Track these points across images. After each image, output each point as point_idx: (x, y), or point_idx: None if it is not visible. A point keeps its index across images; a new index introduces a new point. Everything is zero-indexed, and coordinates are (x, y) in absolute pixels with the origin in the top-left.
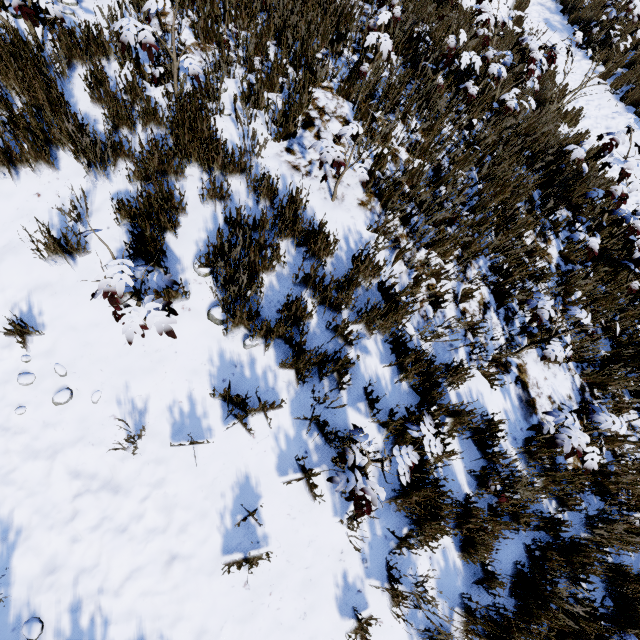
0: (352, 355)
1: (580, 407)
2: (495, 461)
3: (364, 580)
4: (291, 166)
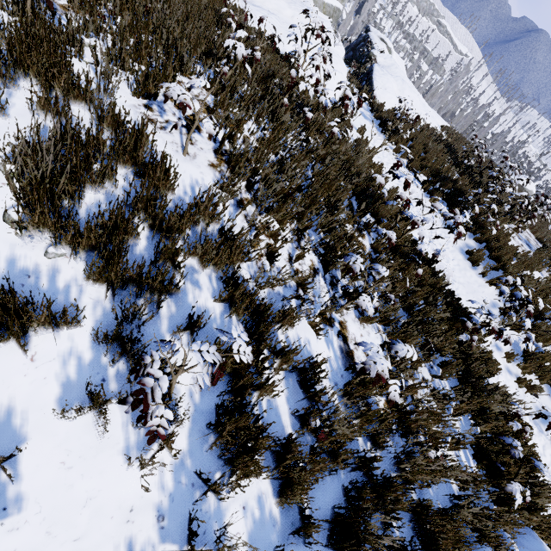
0: (181, 283)
1: (384, 342)
2: (317, 400)
3: (157, 546)
4: (147, 118)
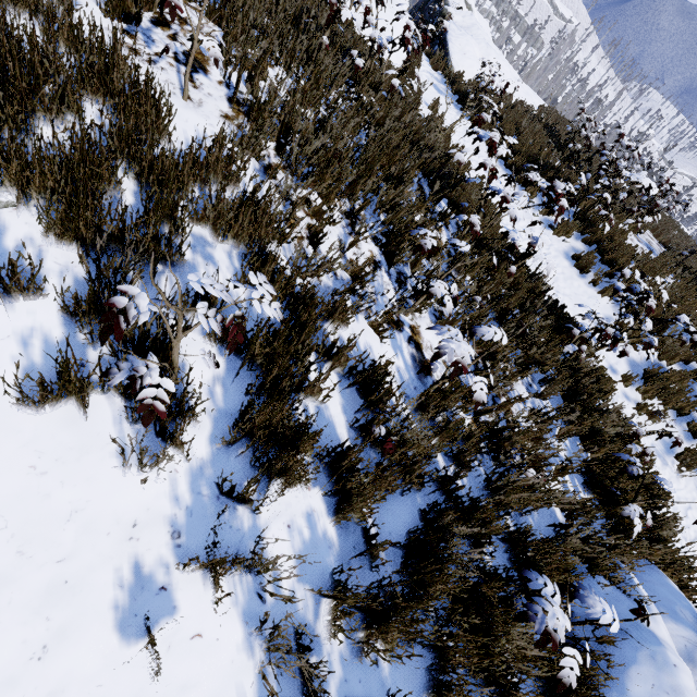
0: (187, 255)
1: (465, 330)
2: (382, 408)
3: (173, 568)
4: (127, 46)
